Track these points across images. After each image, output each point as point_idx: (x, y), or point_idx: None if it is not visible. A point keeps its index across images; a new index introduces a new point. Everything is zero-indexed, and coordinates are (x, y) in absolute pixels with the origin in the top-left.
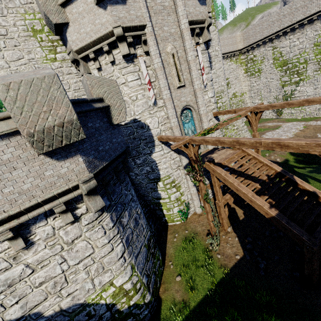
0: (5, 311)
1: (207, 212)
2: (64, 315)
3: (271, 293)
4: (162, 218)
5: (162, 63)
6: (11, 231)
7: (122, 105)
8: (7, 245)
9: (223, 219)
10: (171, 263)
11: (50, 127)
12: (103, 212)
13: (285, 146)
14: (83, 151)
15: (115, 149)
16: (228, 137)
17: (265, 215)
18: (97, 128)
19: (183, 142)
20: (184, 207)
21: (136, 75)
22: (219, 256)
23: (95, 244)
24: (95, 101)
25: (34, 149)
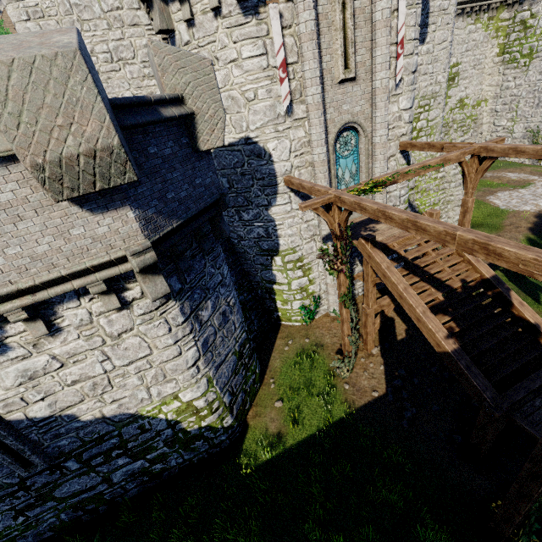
0: (28, 407)
1: (343, 322)
2: (108, 424)
3: (409, 454)
4: (274, 312)
5: (316, 22)
6: (25, 311)
7: (218, 113)
8: (22, 327)
9: (369, 335)
10: (273, 380)
11: (72, 157)
12: (168, 299)
13: (495, 254)
14: (136, 200)
15: (198, 198)
16: (402, 210)
17: (435, 347)
18: (166, 157)
19: (323, 200)
20: (312, 303)
21: (260, 45)
22: (348, 387)
23: (154, 343)
24: (167, 102)
25: (48, 192)
